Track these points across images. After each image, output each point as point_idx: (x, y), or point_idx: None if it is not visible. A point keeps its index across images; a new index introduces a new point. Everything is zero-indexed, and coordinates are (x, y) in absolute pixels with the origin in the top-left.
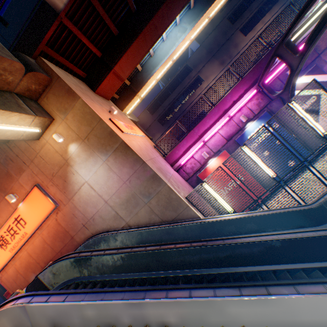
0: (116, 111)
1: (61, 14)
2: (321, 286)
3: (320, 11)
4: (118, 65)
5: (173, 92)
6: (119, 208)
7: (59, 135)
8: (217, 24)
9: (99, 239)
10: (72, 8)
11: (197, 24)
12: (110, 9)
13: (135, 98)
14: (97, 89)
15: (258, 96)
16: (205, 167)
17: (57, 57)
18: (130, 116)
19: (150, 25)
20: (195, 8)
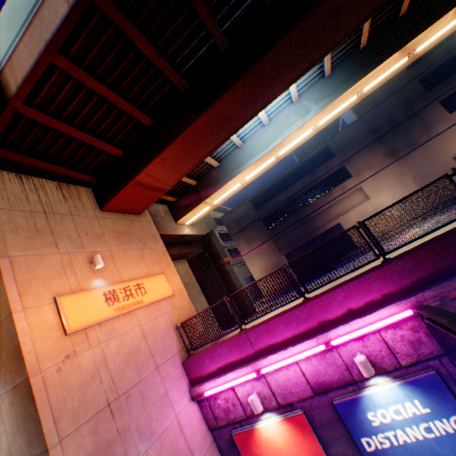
0: (103, 264)
1: (11, 101)
2: None
3: None
4: (143, 174)
5: (295, 184)
6: None
7: None
8: (398, 88)
9: None
10: (44, 89)
11: (332, 103)
12: (134, 87)
13: (199, 206)
14: (106, 205)
15: (420, 322)
16: (252, 423)
17: (27, 160)
18: (192, 227)
19: (208, 115)
20: (334, 76)
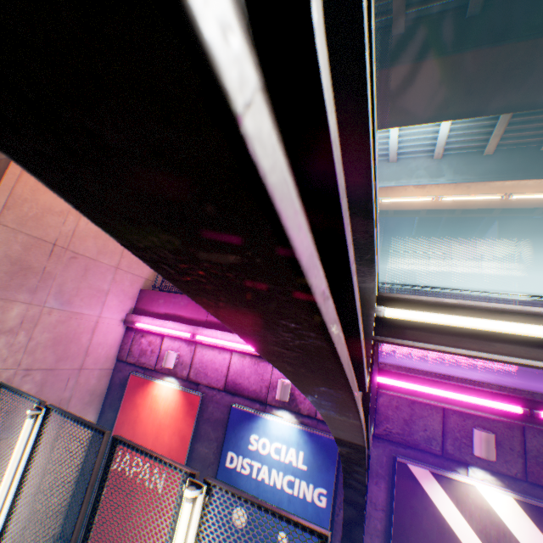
0: None
1: None
2: None
3: None
4: None
5: (384, 266)
6: None
7: None
8: None
9: None
10: None
11: (470, 184)
12: None
13: None
14: None
15: None
16: (154, 377)
17: None
18: None
19: None
20: (493, 160)
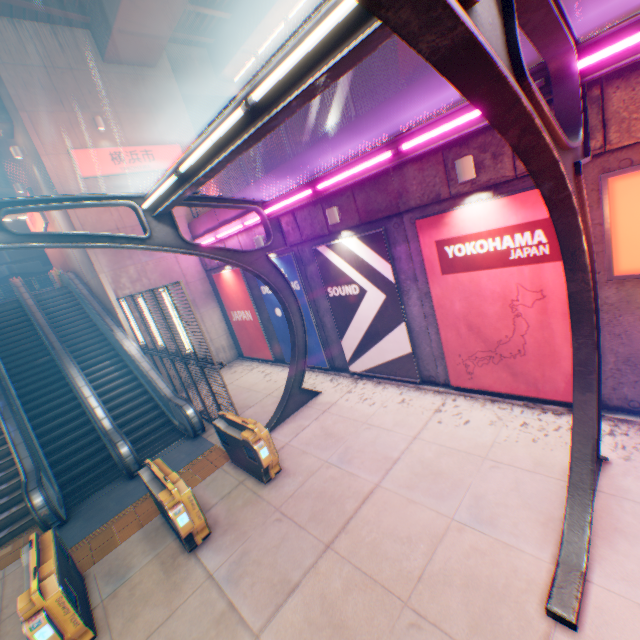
0: (105, 128)
1: None
2: (12, 416)
3: (162, 189)
4: (121, 21)
5: None
6: (81, 264)
7: (18, 151)
8: None
9: (69, 280)
10: None
11: None
12: None
13: (239, 58)
14: (106, 58)
15: (291, 220)
16: (221, 271)
17: (11, 2)
18: (245, 88)
19: None
20: None
